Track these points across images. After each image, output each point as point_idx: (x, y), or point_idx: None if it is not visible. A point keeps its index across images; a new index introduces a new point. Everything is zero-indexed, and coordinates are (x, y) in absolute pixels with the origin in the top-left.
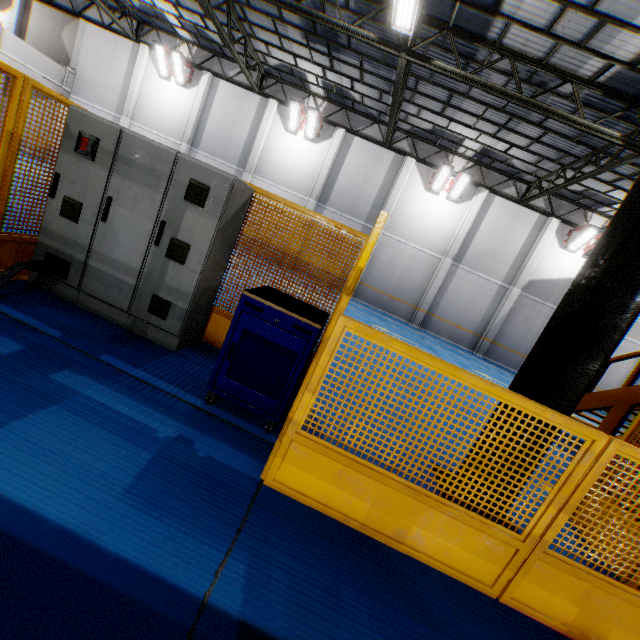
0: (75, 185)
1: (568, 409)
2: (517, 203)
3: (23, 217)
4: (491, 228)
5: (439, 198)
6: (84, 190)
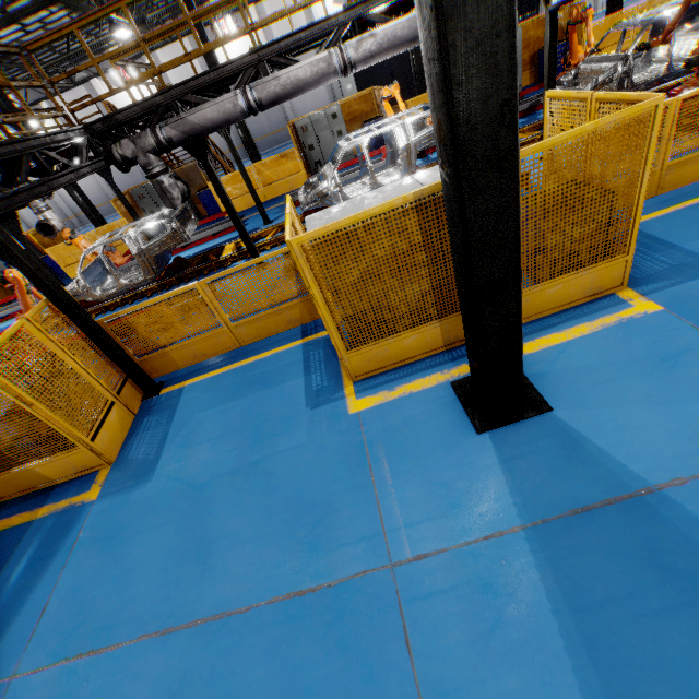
0: (1, 268)
1: (102, 226)
2: (169, 44)
3: (3, 283)
4: (176, 76)
5: (134, 87)
6: (3, 267)
